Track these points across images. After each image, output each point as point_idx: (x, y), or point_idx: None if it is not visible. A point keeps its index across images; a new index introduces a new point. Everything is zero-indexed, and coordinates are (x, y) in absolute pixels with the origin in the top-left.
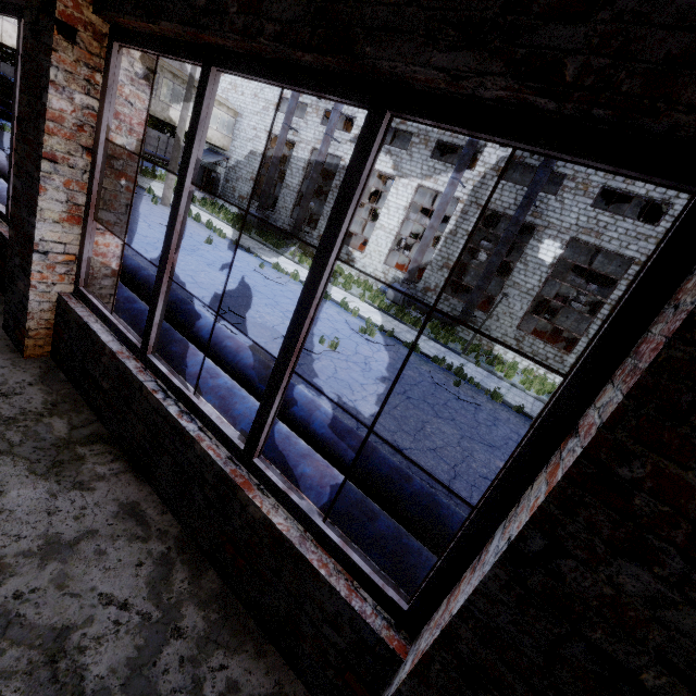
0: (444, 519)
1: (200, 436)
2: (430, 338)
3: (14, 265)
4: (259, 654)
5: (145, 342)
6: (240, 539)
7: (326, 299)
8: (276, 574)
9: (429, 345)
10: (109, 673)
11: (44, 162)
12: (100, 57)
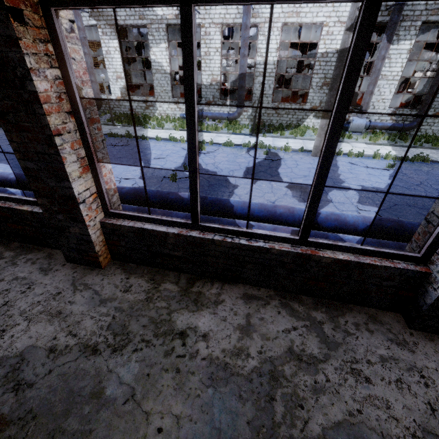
0: (345, 220)
1: (270, 245)
2: (230, 134)
3: (58, 221)
4: (350, 310)
5: (194, 218)
6: (319, 276)
7: (159, 140)
8: (348, 278)
9: (233, 138)
10: (320, 350)
11: (55, 139)
12: (43, 27)
